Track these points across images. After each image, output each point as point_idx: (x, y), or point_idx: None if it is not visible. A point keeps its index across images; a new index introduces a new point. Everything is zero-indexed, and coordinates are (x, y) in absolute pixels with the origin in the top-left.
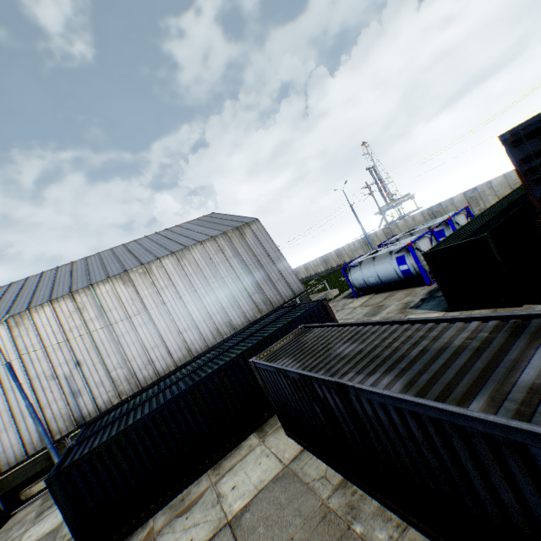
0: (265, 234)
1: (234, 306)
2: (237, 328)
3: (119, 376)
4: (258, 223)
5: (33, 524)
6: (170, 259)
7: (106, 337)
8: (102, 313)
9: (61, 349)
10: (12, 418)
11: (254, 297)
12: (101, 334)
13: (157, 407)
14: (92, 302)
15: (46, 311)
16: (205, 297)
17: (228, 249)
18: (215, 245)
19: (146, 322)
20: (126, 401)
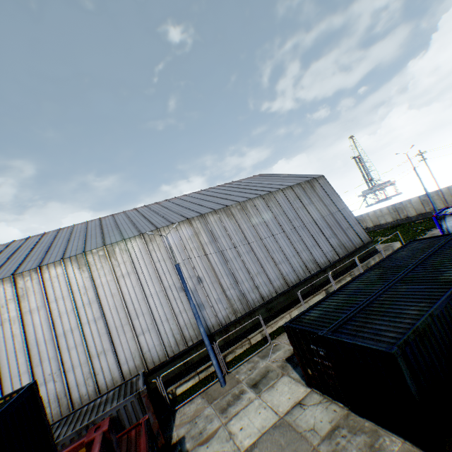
0: (331, 188)
1: (315, 246)
2: (321, 266)
3: (232, 296)
4: (323, 179)
5: (227, 418)
6: (260, 201)
7: (218, 260)
8: (213, 238)
9: (185, 265)
10: (153, 321)
11: (330, 240)
12: (214, 256)
13: (445, 297)
14: (205, 228)
15: (170, 231)
16: (291, 235)
17: (303, 198)
18: (293, 193)
19: (248, 251)
20: (312, 306)
